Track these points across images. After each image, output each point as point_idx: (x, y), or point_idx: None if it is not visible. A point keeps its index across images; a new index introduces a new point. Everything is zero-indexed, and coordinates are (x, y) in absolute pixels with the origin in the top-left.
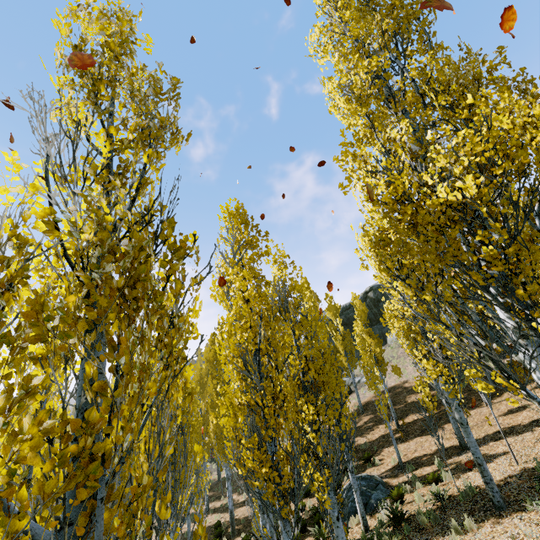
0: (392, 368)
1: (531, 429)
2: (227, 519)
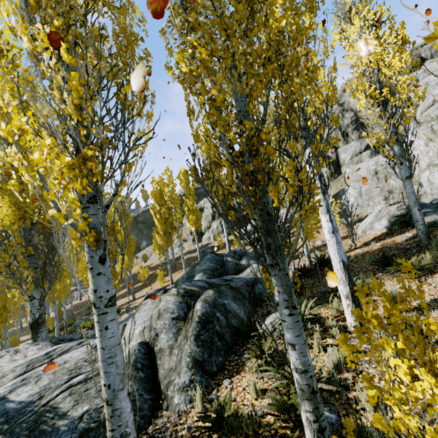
0: (143, 257)
1: None
2: None
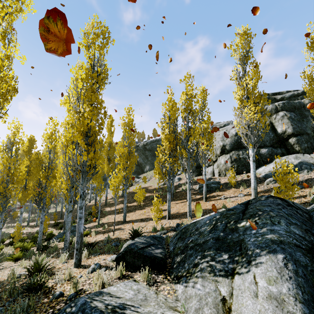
0: (143, 178)
1: (149, 221)
2: (28, 231)
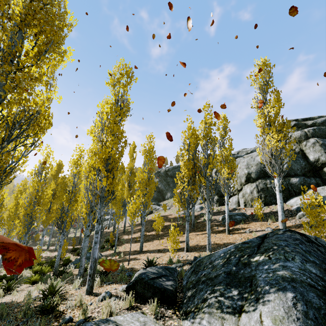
0: (163, 205)
1: (166, 252)
2: (47, 255)
